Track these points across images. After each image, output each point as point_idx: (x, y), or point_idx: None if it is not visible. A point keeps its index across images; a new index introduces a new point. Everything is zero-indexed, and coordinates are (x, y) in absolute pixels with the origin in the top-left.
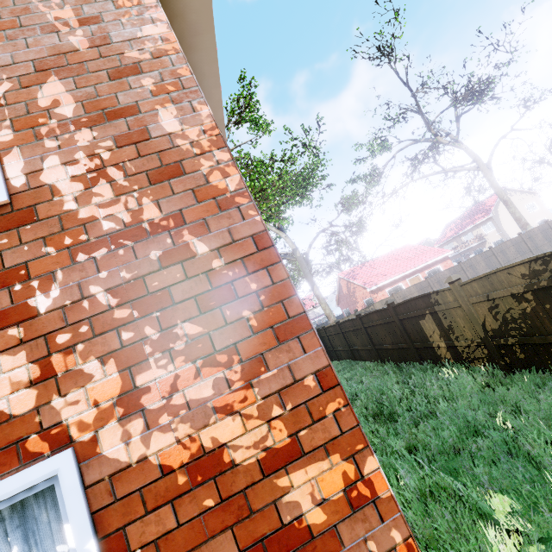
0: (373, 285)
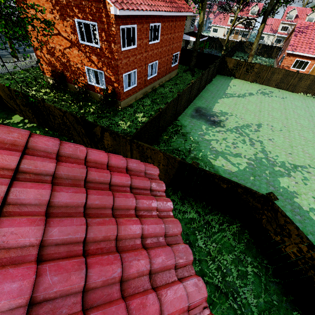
0: (291, 50)
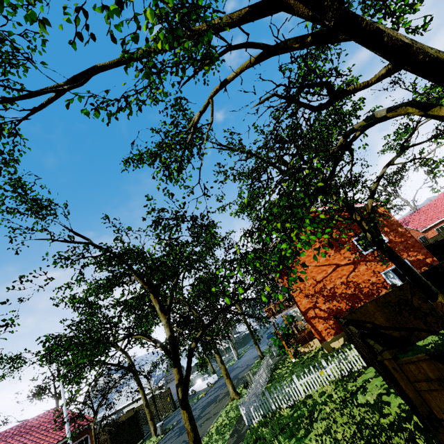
0: (423, 228)
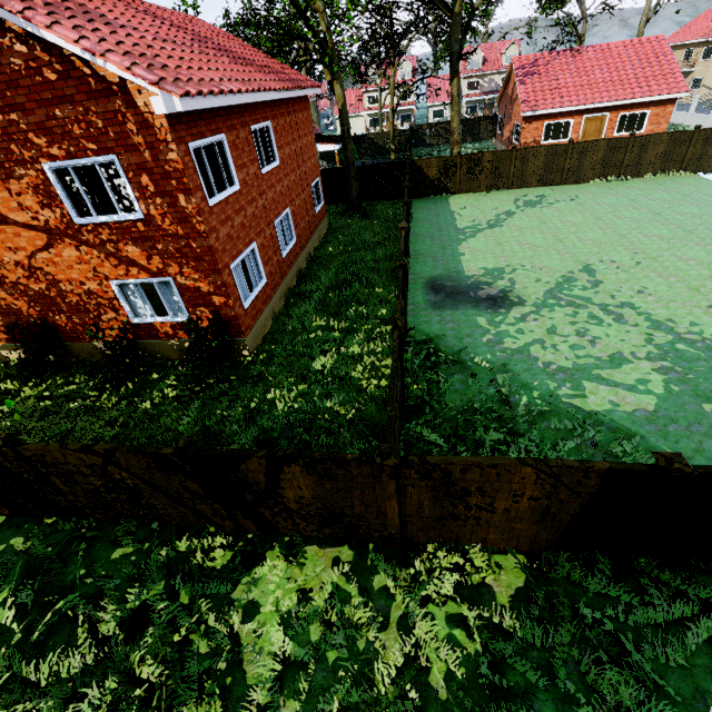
0: (530, 110)
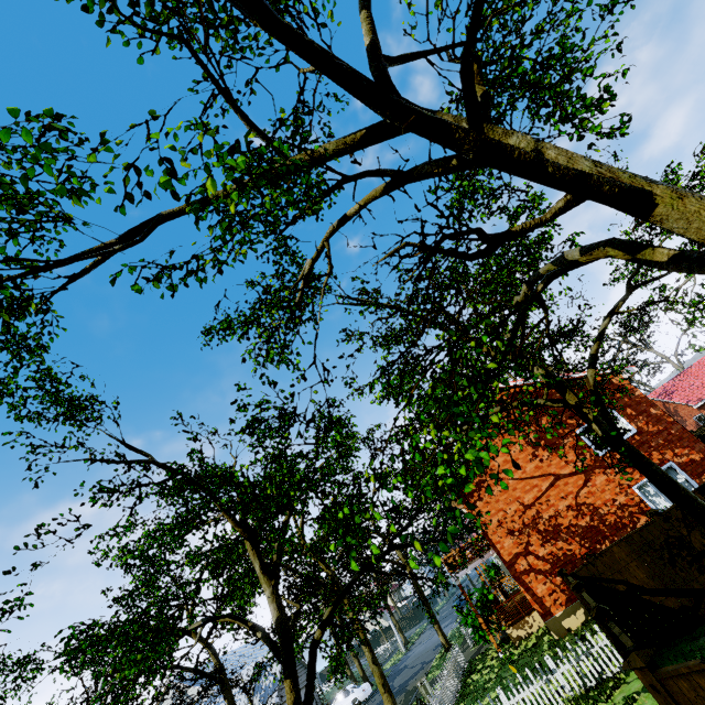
0: (699, 401)
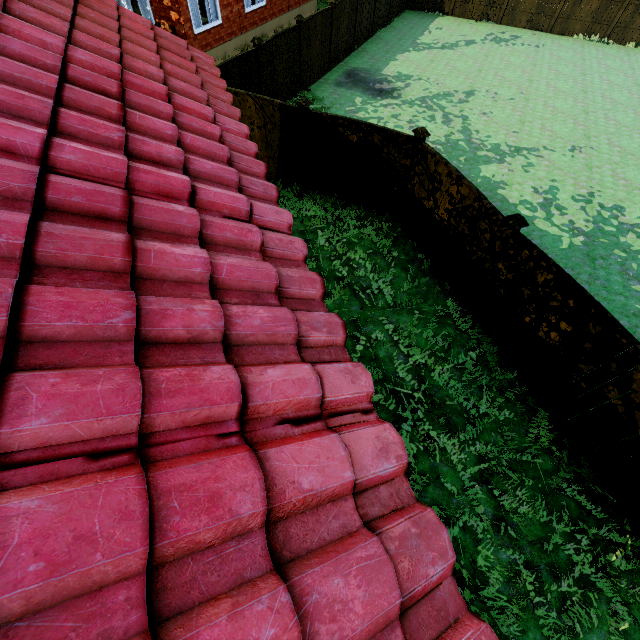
0: None
